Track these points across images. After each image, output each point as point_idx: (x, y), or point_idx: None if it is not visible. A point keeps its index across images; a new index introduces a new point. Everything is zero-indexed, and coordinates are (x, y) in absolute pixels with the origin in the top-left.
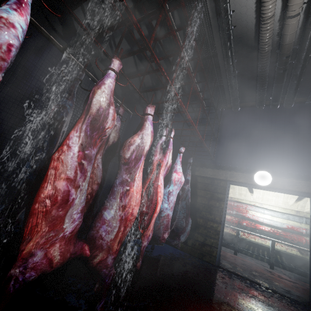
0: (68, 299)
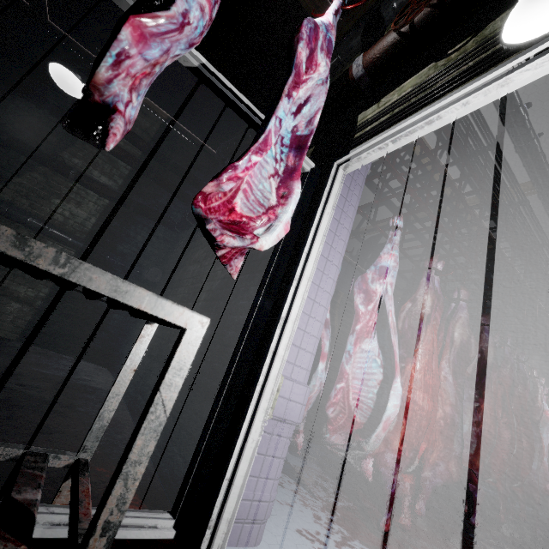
0: (543, 529)
